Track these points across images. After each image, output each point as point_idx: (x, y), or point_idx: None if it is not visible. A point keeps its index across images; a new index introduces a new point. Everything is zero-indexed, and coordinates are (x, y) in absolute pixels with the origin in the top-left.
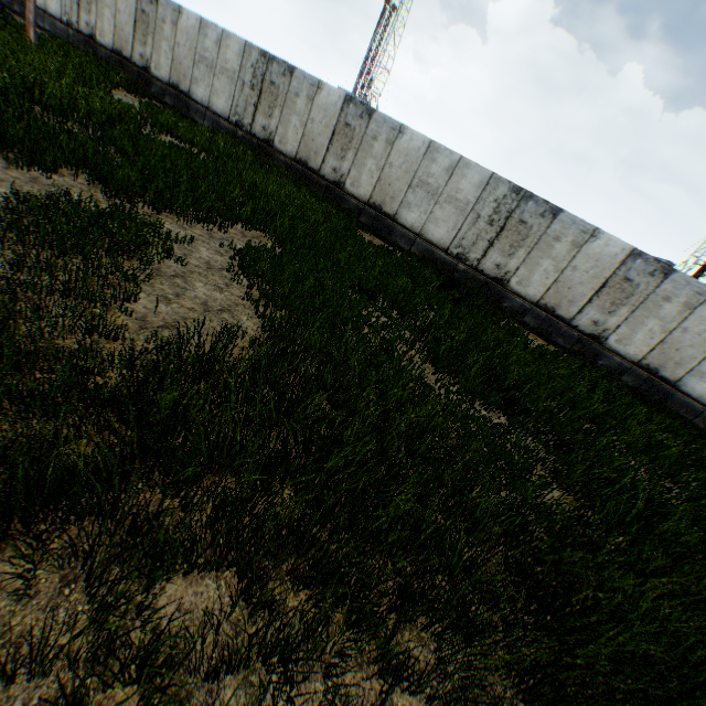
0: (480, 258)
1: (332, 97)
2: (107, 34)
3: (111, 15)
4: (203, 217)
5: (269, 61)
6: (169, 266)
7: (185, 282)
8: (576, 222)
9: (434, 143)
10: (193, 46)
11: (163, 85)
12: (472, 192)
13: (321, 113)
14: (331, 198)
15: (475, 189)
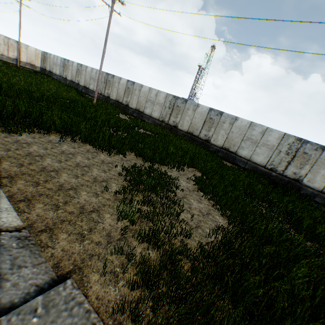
0: (283, 170)
1: (203, 109)
2: (114, 95)
3: (116, 89)
4: (174, 166)
5: (176, 98)
6: (178, 192)
7: (188, 200)
8: None
9: (252, 123)
10: (146, 96)
11: (133, 109)
12: (275, 141)
13: (199, 114)
14: (204, 146)
15: (276, 139)
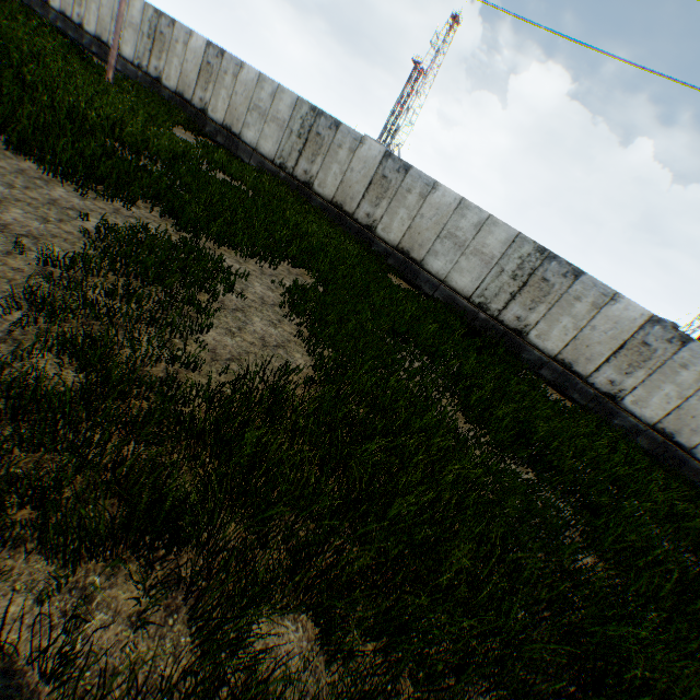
0: (501, 309)
1: (373, 151)
2: (172, 78)
3: (179, 63)
4: (256, 254)
5: (318, 115)
6: (230, 299)
7: (245, 317)
8: (597, 285)
9: (464, 201)
10: (249, 96)
11: (217, 126)
12: (498, 248)
13: (361, 163)
14: (362, 239)
15: (501, 245)
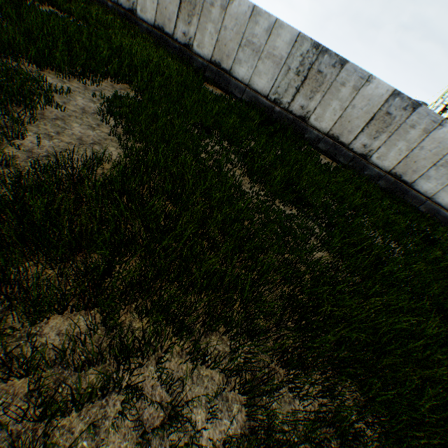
0: (290, 102)
1: None
2: None
3: None
4: (79, 74)
5: None
6: (51, 111)
7: (65, 124)
8: (357, 70)
9: (256, 8)
10: None
11: None
12: (285, 49)
13: None
14: (184, 58)
15: (287, 46)
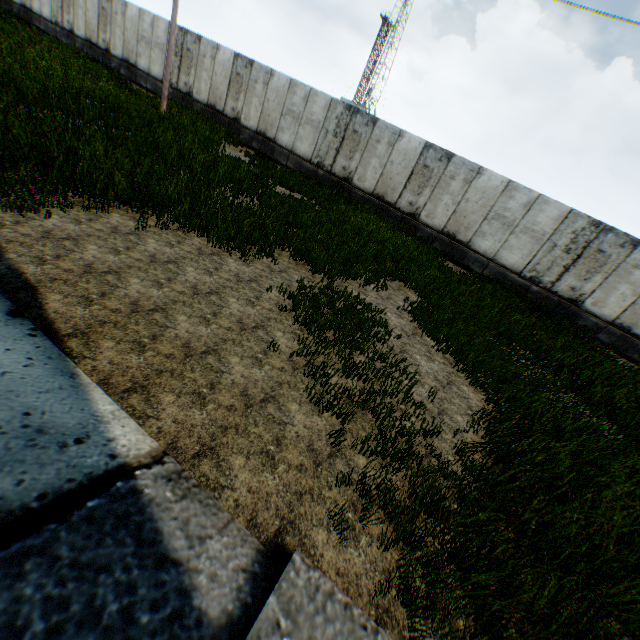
0: (553, 281)
1: (412, 143)
2: (202, 92)
3: (208, 77)
4: (369, 279)
5: (353, 113)
6: (391, 341)
7: (411, 358)
8: None
9: (512, 183)
10: (282, 101)
11: (251, 132)
12: (549, 224)
13: (401, 156)
14: (405, 226)
15: (552, 222)
